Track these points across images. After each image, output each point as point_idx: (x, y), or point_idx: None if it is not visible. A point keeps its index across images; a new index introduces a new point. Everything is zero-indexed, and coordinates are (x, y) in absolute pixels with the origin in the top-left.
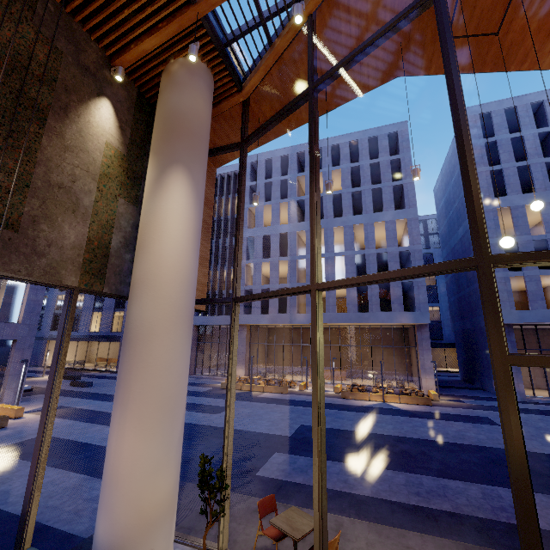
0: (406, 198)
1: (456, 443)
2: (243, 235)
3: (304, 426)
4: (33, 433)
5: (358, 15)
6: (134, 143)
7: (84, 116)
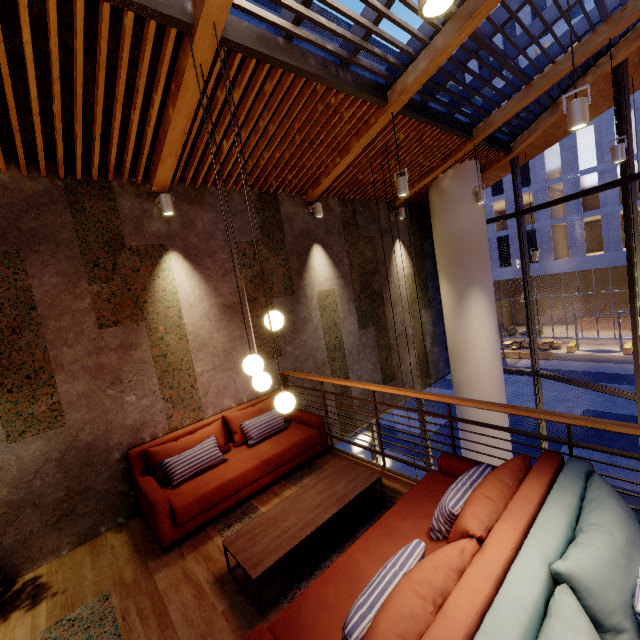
0: None
1: None
2: None
3: (589, 412)
4: None
5: None
6: (417, 256)
7: (393, 271)
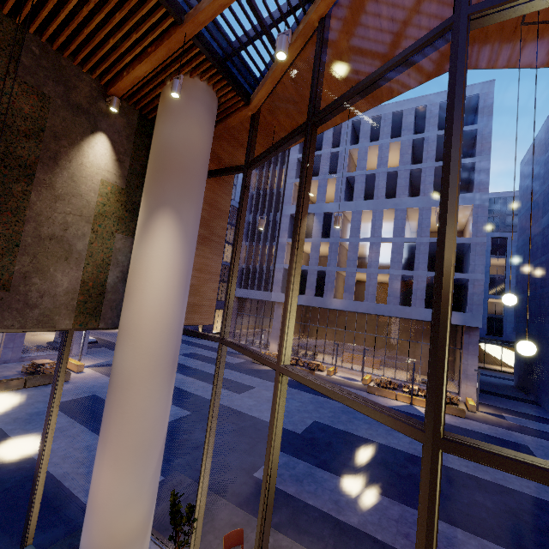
0: (477, 180)
1: (475, 475)
2: (286, 212)
3: (317, 423)
4: (87, 391)
5: (391, 6)
6: (134, 172)
7: (76, 159)
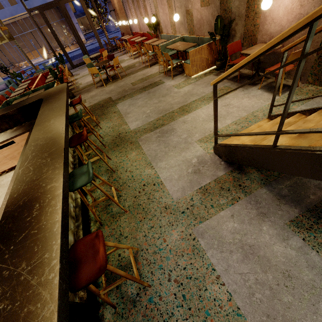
0: None
1: None
2: None
3: (34, 72)
4: None
5: None
6: None
7: None
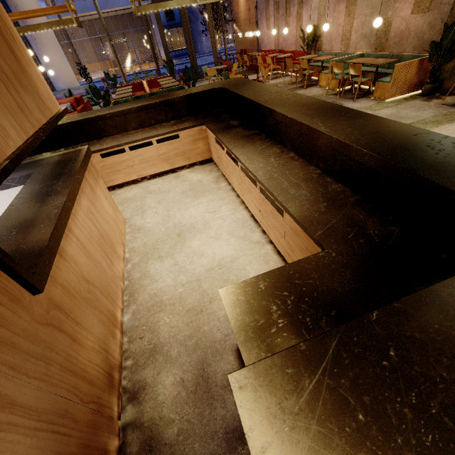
0: None
1: None
2: None
3: (102, 86)
4: None
5: None
6: None
7: None
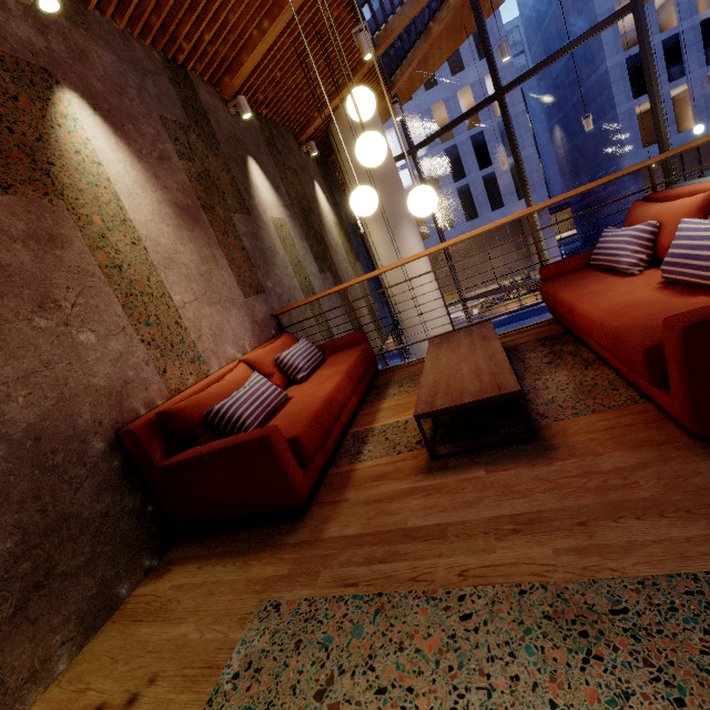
0: (492, 35)
1: None
2: None
3: None
4: None
5: None
6: (334, 204)
7: (323, 214)
